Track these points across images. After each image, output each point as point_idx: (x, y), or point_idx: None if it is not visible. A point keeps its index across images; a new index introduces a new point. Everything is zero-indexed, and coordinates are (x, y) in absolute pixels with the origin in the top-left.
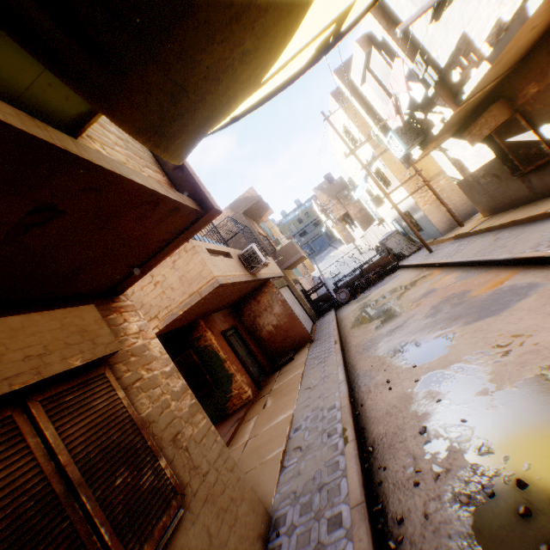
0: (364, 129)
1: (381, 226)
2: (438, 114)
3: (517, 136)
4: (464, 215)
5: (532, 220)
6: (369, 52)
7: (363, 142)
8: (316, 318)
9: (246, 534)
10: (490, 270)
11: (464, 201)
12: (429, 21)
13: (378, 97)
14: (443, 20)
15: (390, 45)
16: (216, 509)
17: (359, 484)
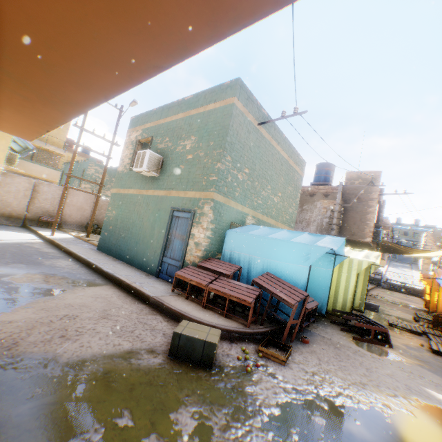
0: None
1: None
2: None
3: None
4: None
5: None
6: None
7: None
8: None
9: None
10: None
11: None
12: None
13: None
14: None
15: None
16: None
17: None
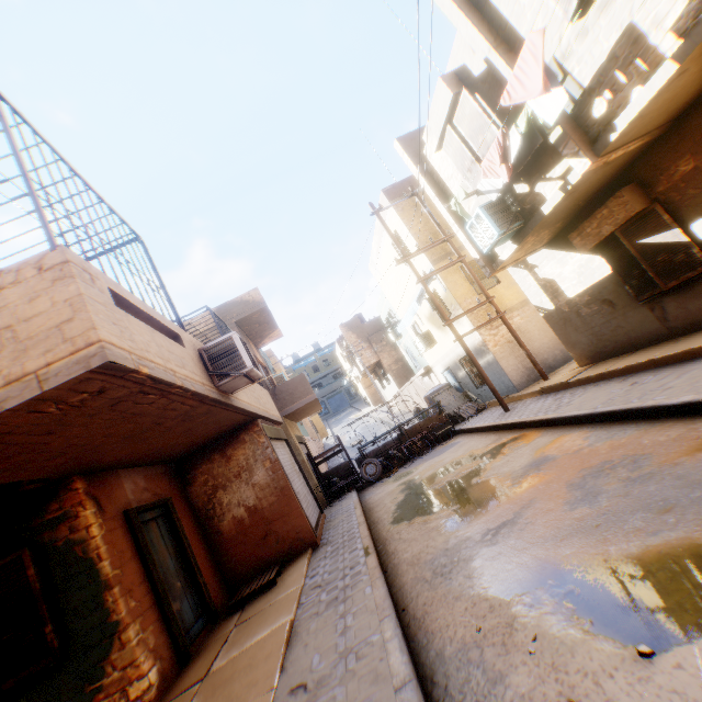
0: (422, 238)
1: (426, 378)
2: (556, 181)
3: (656, 235)
4: (545, 367)
5: (689, 356)
6: (457, 93)
7: (421, 248)
8: (325, 503)
9: None
10: (662, 422)
11: (544, 349)
12: (571, 12)
13: (459, 168)
14: (593, 11)
15: (497, 68)
16: None
17: None
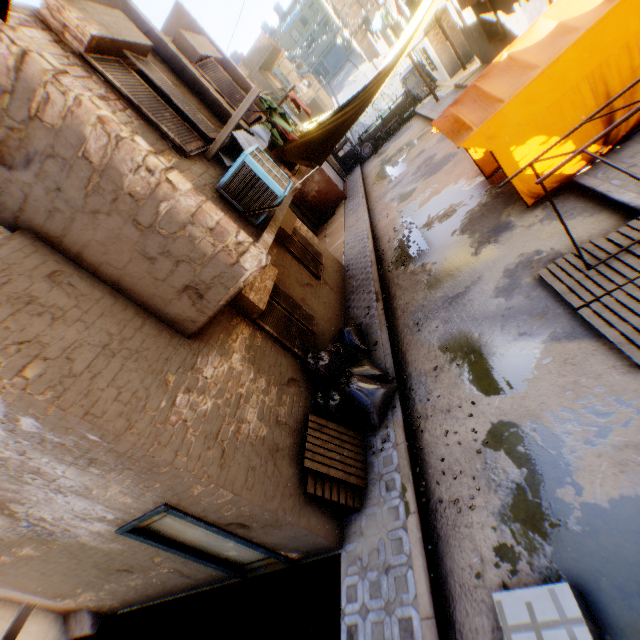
0: None
1: None
2: None
3: (486, 16)
4: (471, 53)
5: None
6: None
7: None
8: (345, 176)
9: (339, 267)
10: None
11: None
12: None
13: None
14: None
15: None
16: (330, 260)
17: (372, 247)
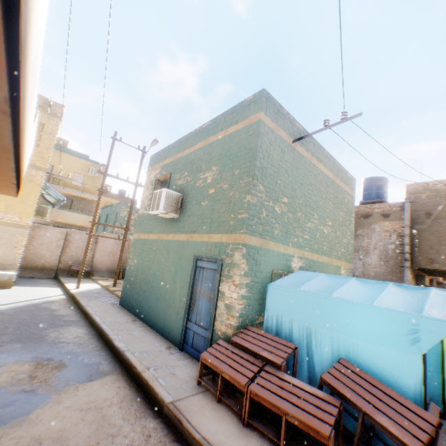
0: None
1: None
2: None
3: None
4: None
5: None
6: None
7: None
8: None
9: None
10: None
11: None
12: None
13: None
14: None
15: None
16: None
17: None
